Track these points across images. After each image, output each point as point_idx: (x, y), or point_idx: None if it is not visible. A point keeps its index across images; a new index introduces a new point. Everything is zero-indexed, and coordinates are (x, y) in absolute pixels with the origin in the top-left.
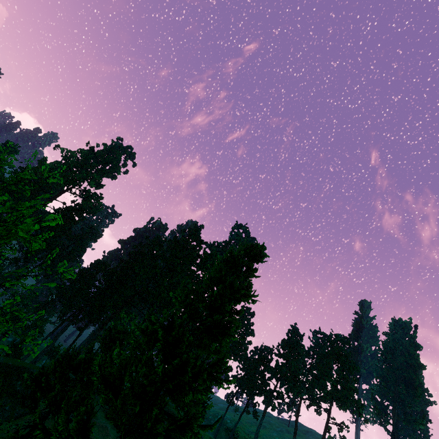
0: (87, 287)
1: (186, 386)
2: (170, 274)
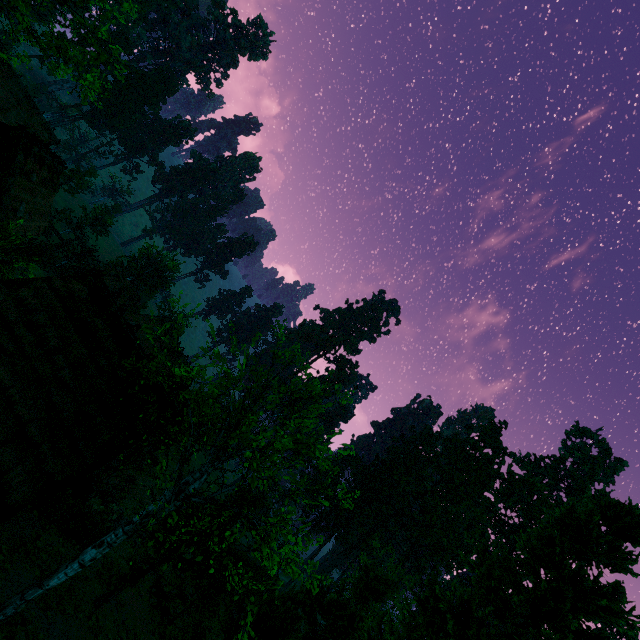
0: (333, 484)
1: None
2: (447, 496)
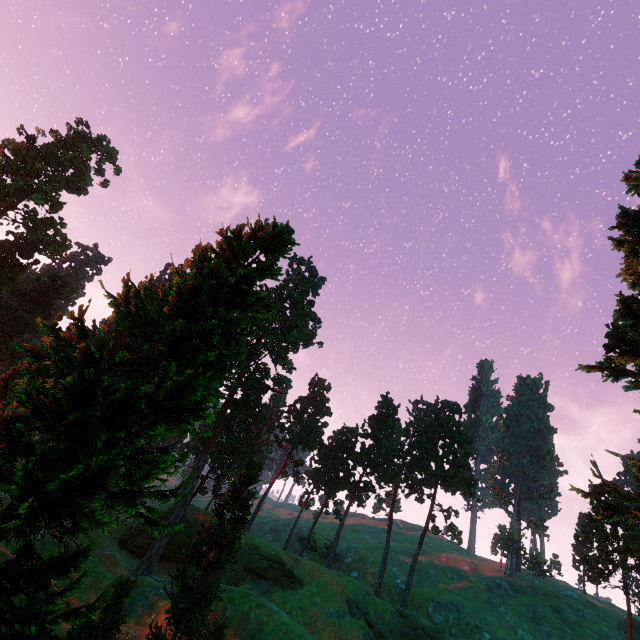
0: None
1: (100, 424)
2: None
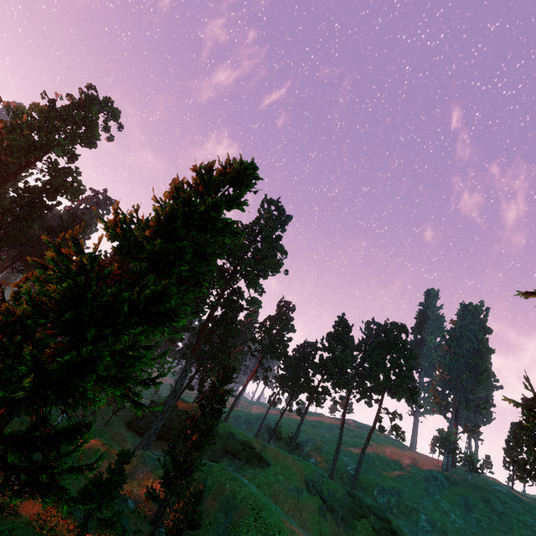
0: None
1: (91, 322)
2: None
